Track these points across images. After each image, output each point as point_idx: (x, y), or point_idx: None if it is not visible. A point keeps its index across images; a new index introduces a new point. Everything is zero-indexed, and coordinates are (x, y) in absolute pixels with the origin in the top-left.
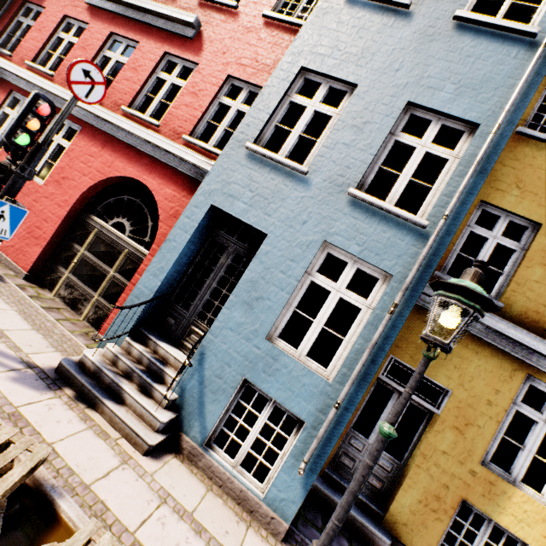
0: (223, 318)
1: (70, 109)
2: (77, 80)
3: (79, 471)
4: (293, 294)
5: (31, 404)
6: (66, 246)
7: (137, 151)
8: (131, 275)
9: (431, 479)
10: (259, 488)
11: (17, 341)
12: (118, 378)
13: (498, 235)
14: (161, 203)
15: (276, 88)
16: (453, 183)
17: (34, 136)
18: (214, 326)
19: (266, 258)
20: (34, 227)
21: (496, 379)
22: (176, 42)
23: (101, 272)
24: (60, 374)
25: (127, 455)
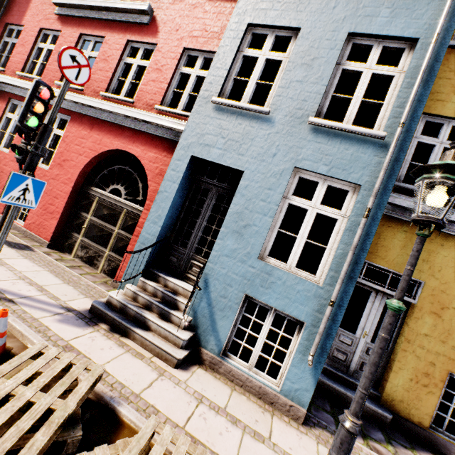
0: (219, 248)
1: (65, 92)
2: (66, 65)
3: (128, 384)
4: (274, 218)
5: (78, 338)
6: (75, 215)
7: (119, 127)
8: (133, 230)
9: (418, 360)
10: (274, 383)
11: (54, 293)
12: (140, 310)
13: (444, 140)
14: (147, 165)
15: (229, 46)
16: (403, 95)
17: (41, 118)
18: (212, 255)
19: (246, 191)
20: (48, 204)
21: None
22: (135, 30)
23: (107, 232)
24: (94, 314)
25: (162, 369)
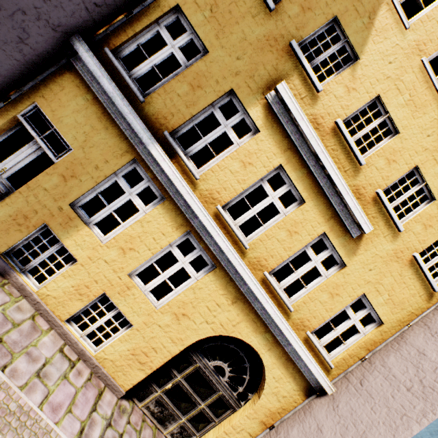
0: None
1: None
2: None
3: None
4: None
5: None
6: None
7: None
8: None
9: (26, 204)
10: None
11: None
12: None
13: (177, 46)
14: None
15: None
16: None
17: None
18: None
19: None
20: None
21: (111, 153)
22: None
23: None
24: None
25: None
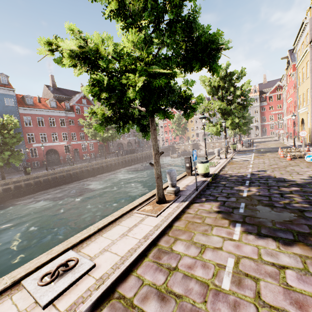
0: None
1: None
2: None
3: None
4: None
5: None
6: None
7: None
8: None
9: None
10: None
11: None
12: None
13: None
14: None
15: None
16: None
17: None
18: None
19: None
20: None
21: None
22: None
23: None
24: None
25: None
